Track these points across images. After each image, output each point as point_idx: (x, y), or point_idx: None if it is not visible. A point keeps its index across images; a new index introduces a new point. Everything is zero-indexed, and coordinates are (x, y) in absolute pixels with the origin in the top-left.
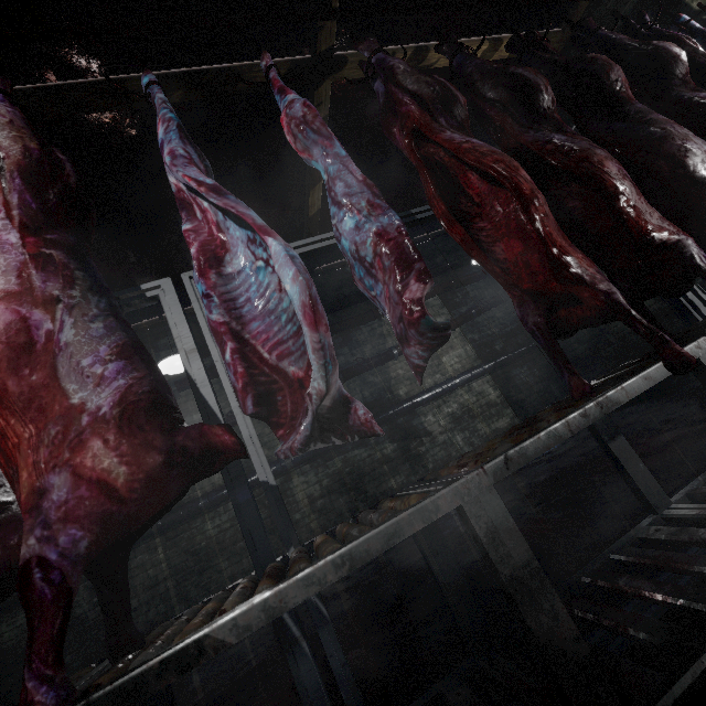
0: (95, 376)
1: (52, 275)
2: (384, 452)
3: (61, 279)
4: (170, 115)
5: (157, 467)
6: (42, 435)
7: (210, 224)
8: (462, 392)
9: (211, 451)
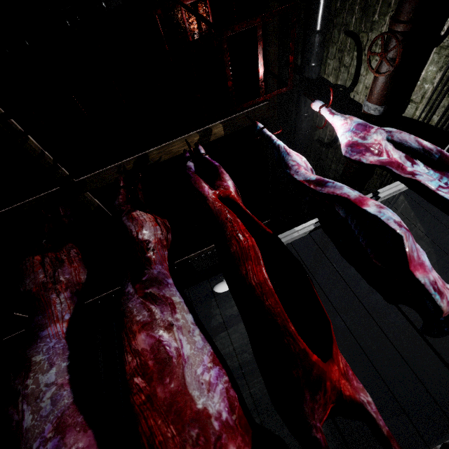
0: None
1: None
2: None
3: None
4: None
5: None
6: None
7: None
8: None
9: None
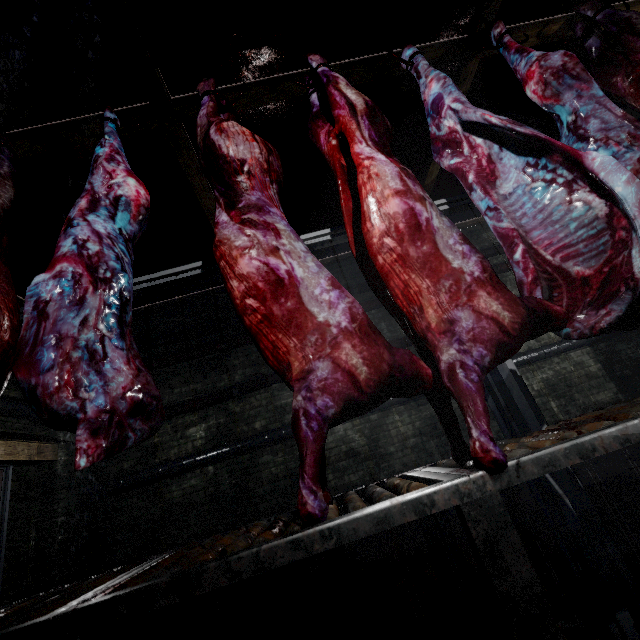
0: (459, 251)
1: (414, 182)
2: None
3: (418, 185)
4: (443, 74)
5: (524, 316)
6: (438, 285)
7: (478, 157)
8: (558, 360)
9: (546, 315)
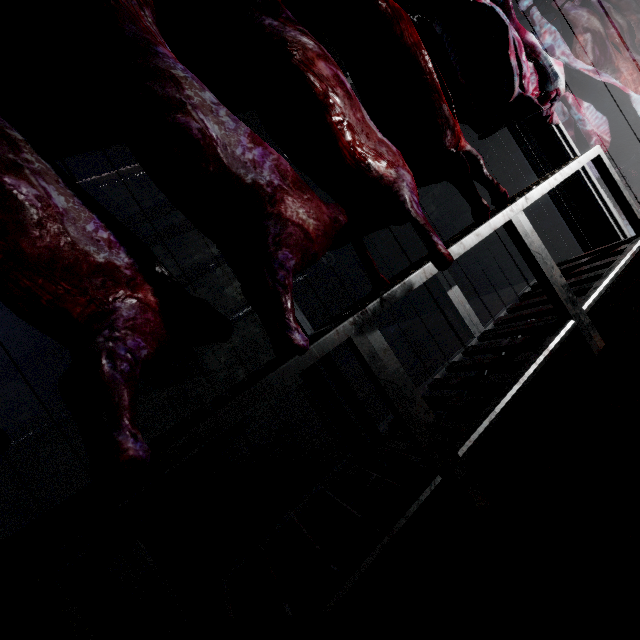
0: None
1: None
2: (157, 400)
3: None
4: None
5: None
6: None
7: None
8: (245, 324)
9: None
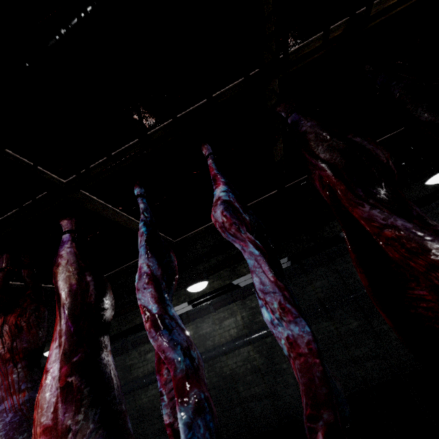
0: None
1: (70, 404)
2: (349, 327)
3: (74, 406)
4: (142, 229)
5: None
6: None
7: None
8: None
9: None
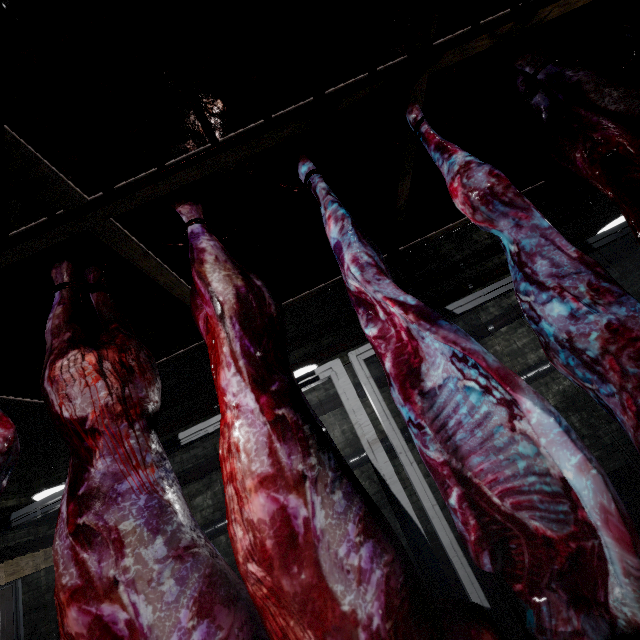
0: (355, 568)
1: (292, 443)
2: None
3: (299, 445)
4: (341, 211)
5: None
6: None
7: (396, 328)
8: None
9: None
